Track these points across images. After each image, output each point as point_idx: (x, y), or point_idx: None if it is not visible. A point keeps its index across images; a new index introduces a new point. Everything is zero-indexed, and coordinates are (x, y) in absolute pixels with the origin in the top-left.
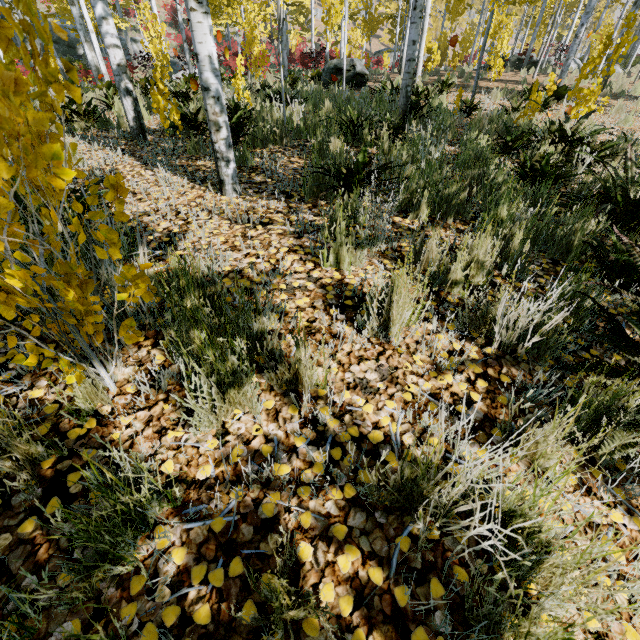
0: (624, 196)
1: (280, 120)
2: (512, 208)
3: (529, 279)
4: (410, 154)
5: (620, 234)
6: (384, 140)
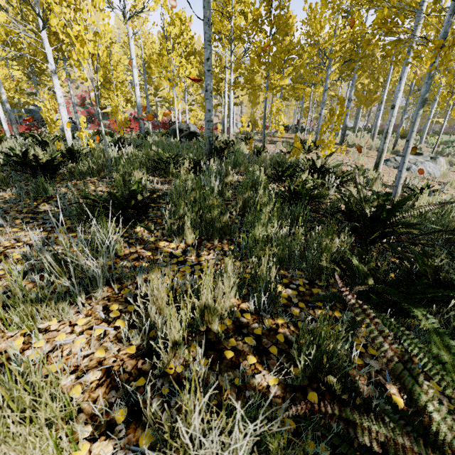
0: (360, 213)
1: (96, 158)
2: (267, 229)
3: (282, 310)
4: (194, 183)
5: (344, 288)
6: (181, 172)
